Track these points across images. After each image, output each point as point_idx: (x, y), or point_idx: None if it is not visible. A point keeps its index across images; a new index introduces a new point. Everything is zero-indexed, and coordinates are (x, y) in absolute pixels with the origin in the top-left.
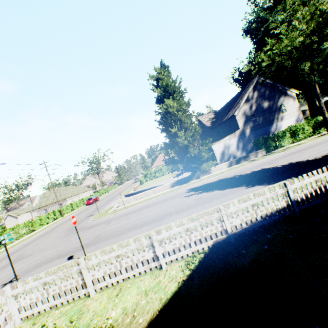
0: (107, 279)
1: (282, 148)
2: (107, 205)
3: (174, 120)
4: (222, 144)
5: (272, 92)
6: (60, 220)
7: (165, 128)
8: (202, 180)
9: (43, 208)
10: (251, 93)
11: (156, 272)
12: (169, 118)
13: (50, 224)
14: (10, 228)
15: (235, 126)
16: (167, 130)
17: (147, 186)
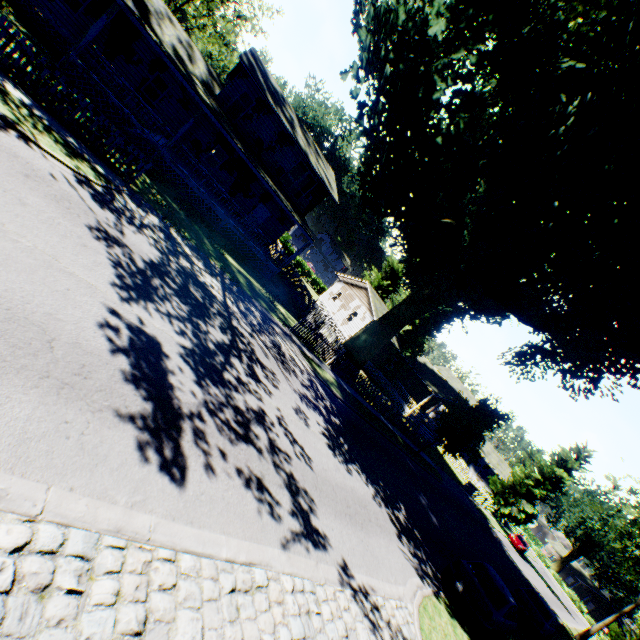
0: None
1: None
2: None
3: None
4: None
5: None
6: None
7: None
8: None
9: None
10: None
11: None
12: None
13: None
14: None
15: None
16: None
17: None
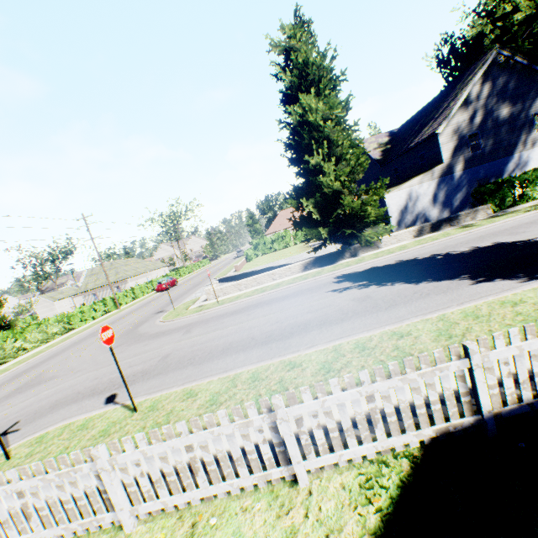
0: (163, 494)
1: (529, 204)
2: (189, 294)
3: (316, 139)
4: (404, 192)
5: (522, 85)
6: (113, 315)
7: (298, 157)
8: (363, 261)
9: (91, 293)
10: (477, 87)
11: (281, 491)
12: (306, 135)
13: (98, 320)
14: (35, 324)
15: (434, 158)
16: (301, 161)
17: (258, 266)
